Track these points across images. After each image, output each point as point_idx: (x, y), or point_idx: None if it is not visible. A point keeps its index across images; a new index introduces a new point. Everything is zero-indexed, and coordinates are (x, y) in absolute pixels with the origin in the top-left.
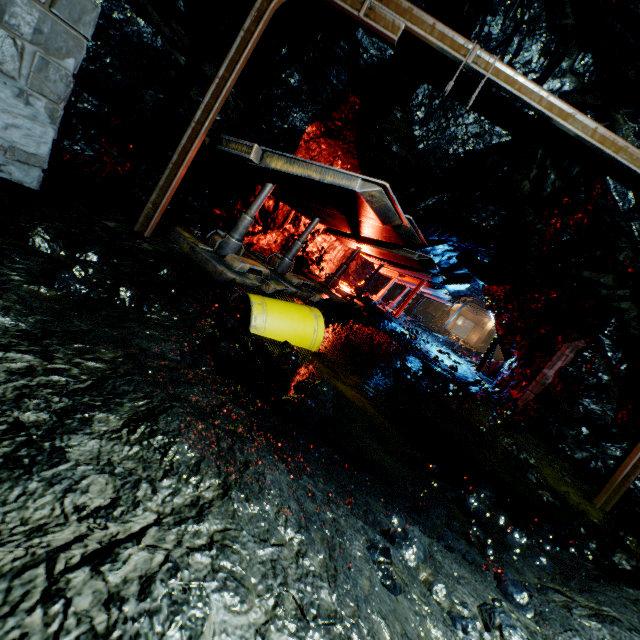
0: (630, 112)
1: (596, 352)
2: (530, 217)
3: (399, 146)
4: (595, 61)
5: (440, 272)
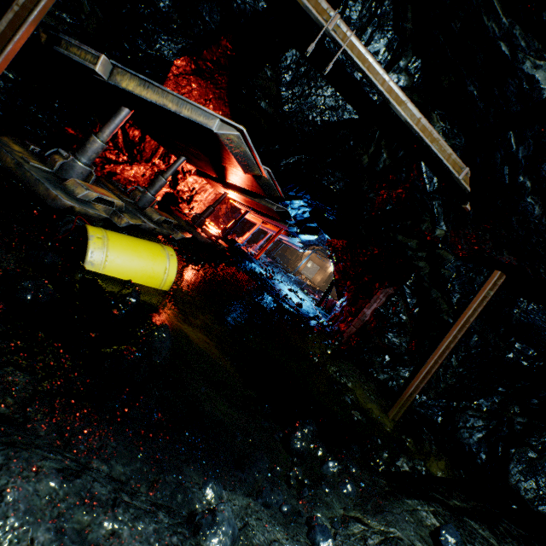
0: (442, 114)
1: (400, 298)
2: (366, 186)
3: (267, 103)
4: (423, 66)
5: (296, 223)
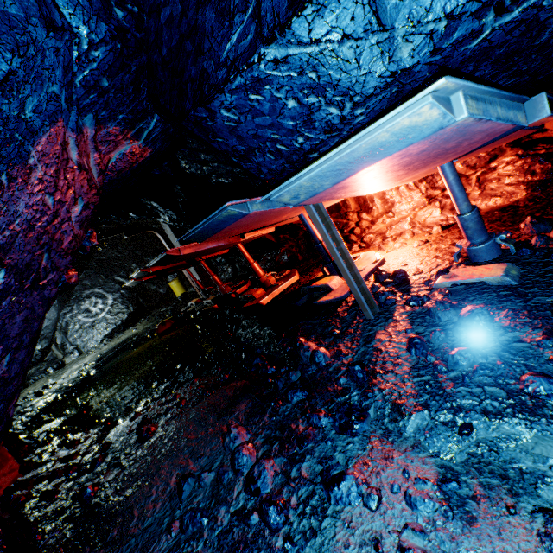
0: None
1: None
2: None
3: None
4: None
5: None
